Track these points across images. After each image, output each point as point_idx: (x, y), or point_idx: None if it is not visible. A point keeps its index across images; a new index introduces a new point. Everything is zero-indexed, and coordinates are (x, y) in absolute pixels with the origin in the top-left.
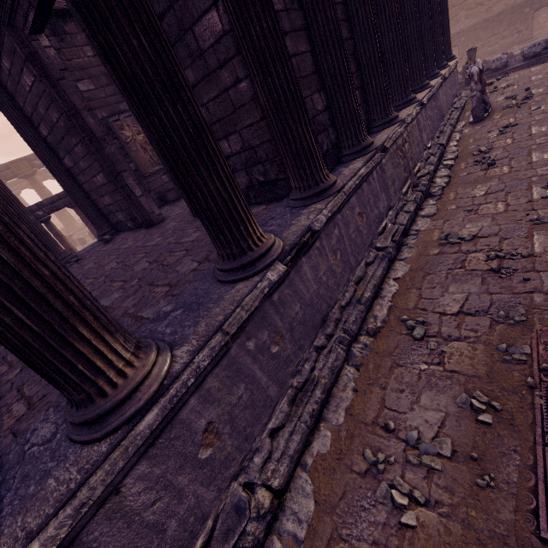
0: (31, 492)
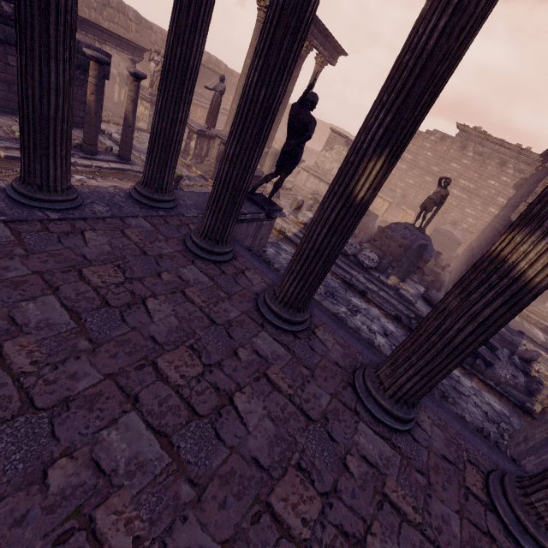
0: (96, 193)
